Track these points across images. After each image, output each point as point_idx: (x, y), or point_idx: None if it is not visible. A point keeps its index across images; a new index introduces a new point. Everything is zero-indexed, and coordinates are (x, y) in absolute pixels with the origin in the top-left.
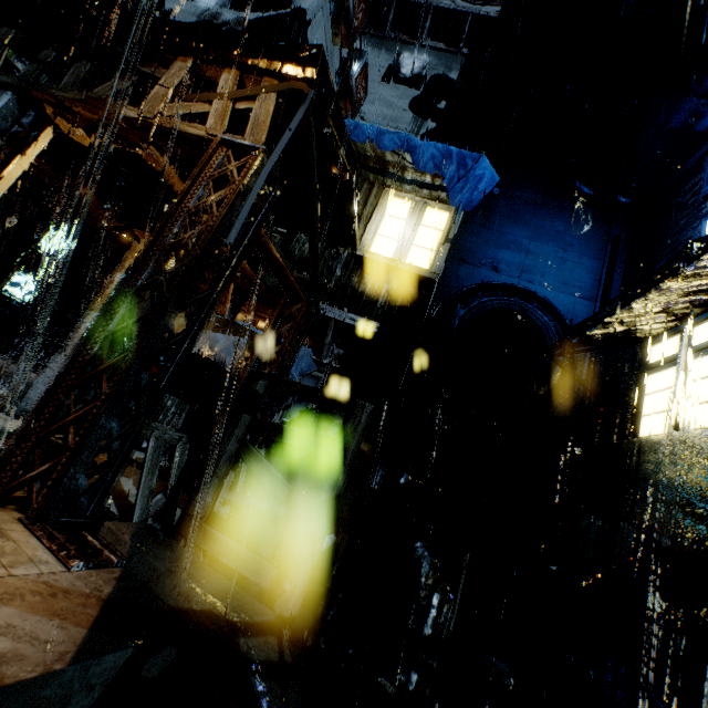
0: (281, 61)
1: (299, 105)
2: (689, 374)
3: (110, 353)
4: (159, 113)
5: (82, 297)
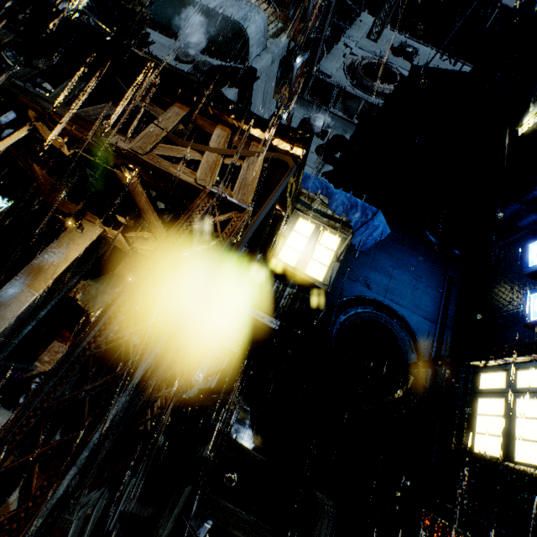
0: (273, 135)
1: (277, 169)
2: (517, 410)
3: (26, 324)
4: (150, 150)
5: (7, 248)
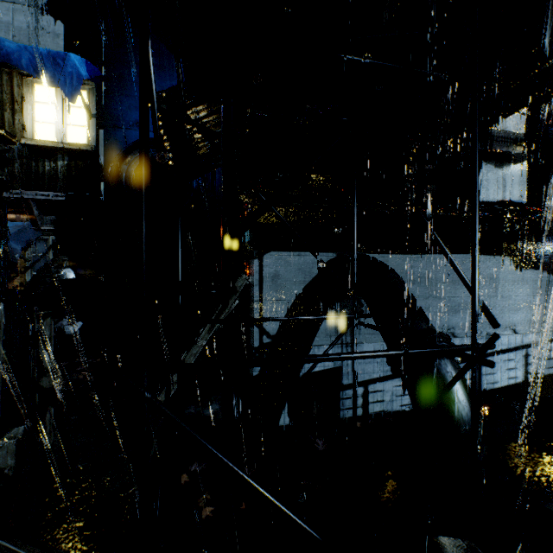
0: None
1: None
2: None
3: None
4: None
5: None
